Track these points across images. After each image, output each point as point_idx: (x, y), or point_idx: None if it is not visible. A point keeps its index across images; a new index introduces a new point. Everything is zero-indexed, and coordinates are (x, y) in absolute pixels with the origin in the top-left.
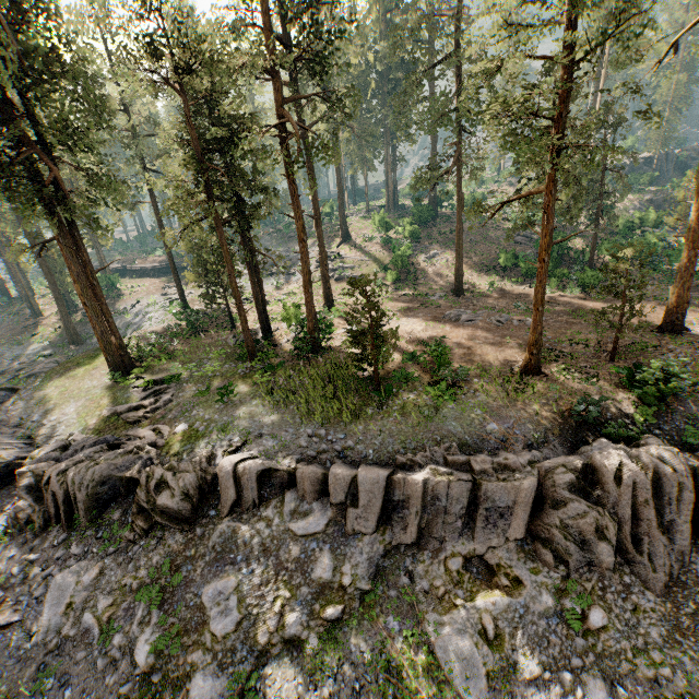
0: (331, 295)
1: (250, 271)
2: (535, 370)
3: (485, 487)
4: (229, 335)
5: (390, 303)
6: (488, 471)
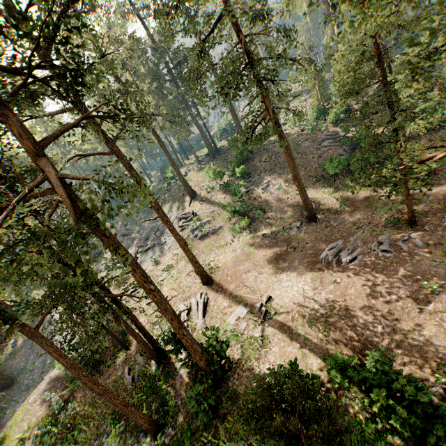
0: (204, 272)
1: (113, 316)
2: None
3: None
4: (125, 367)
5: (257, 252)
6: None
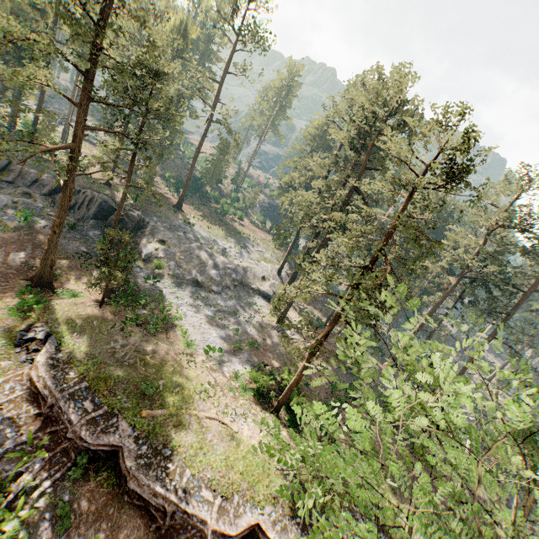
0: (66, 136)
1: (15, 93)
2: (109, 185)
3: (43, 178)
4: None
5: None
6: (49, 178)
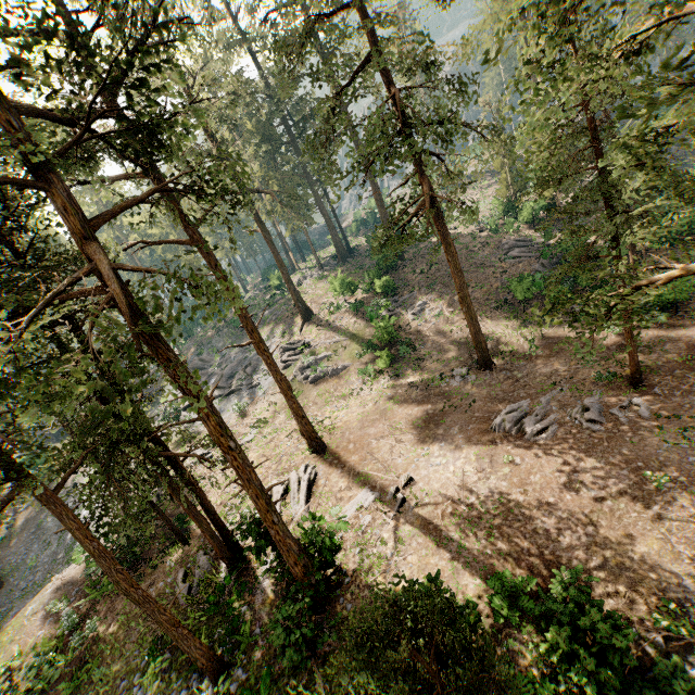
0: (313, 432)
1: (169, 487)
2: None
3: None
4: (178, 571)
5: (398, 410)
6: None
